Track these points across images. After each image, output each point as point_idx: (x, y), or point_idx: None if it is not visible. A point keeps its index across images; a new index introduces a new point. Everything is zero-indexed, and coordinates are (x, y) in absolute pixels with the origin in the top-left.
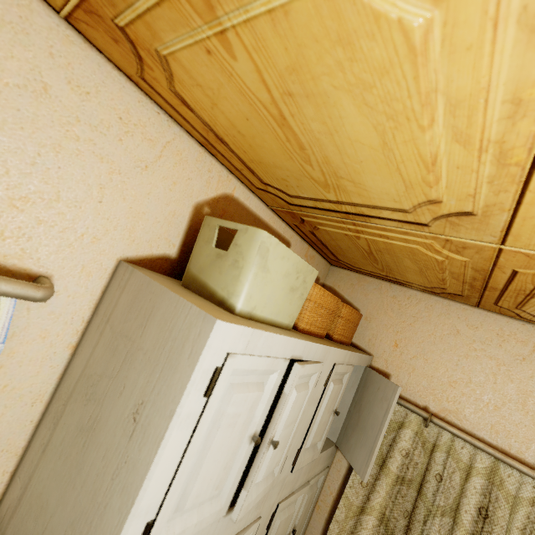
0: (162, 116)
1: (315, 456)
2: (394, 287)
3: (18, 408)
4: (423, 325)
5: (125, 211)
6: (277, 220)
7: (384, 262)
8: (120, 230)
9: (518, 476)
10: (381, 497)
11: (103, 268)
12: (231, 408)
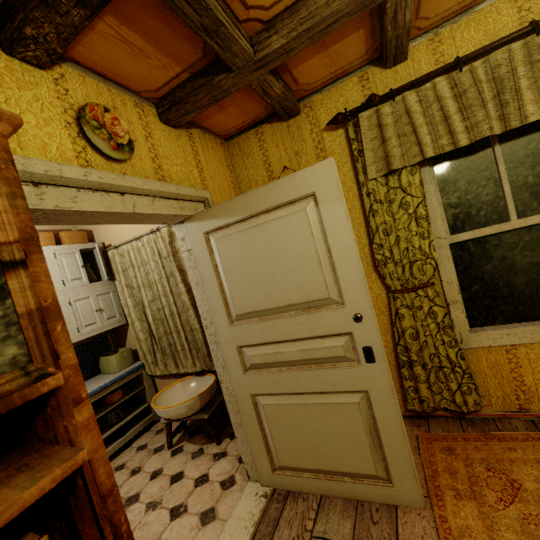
0: None
1: (85, 283)
2: None
3: None
4: None
5: None
6: None
7: None
8: None
9: (135, 242)
10: (123, 281)
11: None
12: None
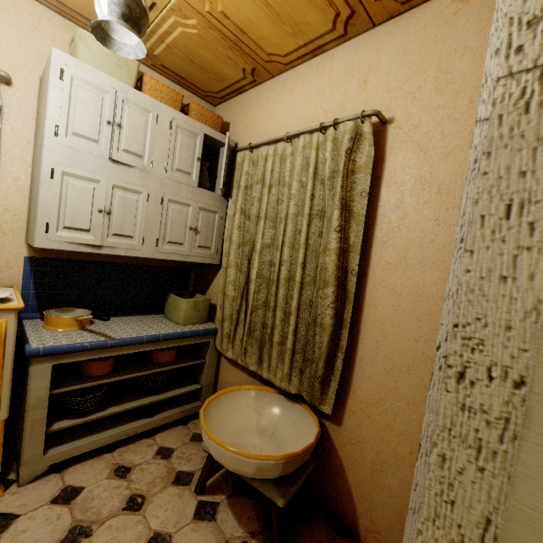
0: (32, 1)
1: (192, 184)
2: (242, 95)
3: (22, 143)
4: (255, 107)
5: (34, 51)
6: (140, 65)
7: (206, 67)
8: (35, 61)
9: (283, 144)
10: (240, 202)
11: (34, 81)
12: (81, 94)
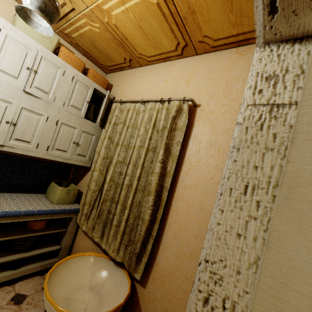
0: None
1: (80, 116)
2: (123, 71)
3: None
4: (129, 80)
5: None
6: (62, 40)
7: (103, 51)
8: None
9: (139, 104)
10: (109, 132)
11: None
12: (11, 46)
